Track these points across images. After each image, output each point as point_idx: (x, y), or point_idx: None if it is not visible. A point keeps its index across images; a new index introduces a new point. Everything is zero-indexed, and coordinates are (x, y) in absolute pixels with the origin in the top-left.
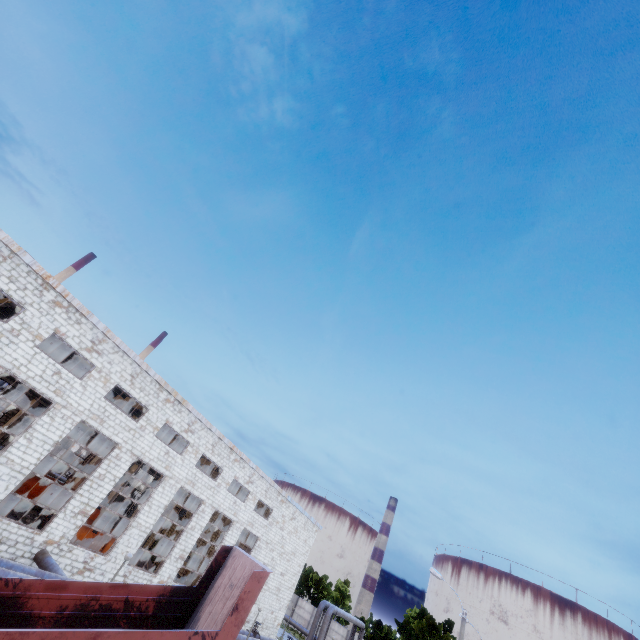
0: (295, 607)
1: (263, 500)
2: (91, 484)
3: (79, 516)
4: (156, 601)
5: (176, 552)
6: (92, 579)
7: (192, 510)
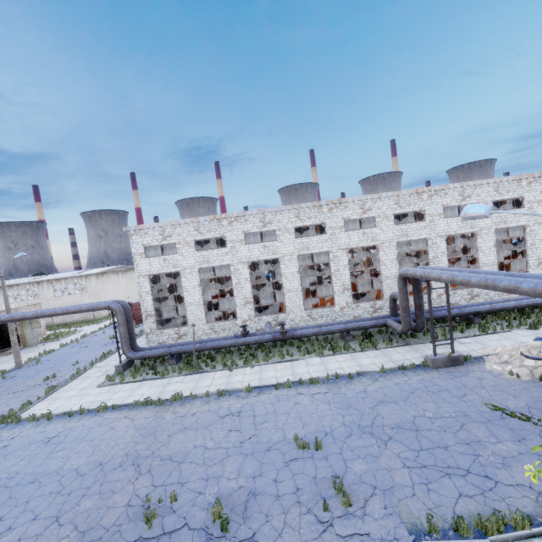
0: None
1: None
2: (530, 250)
3: (540, 266)
4: None
5: None
6: None
7: None
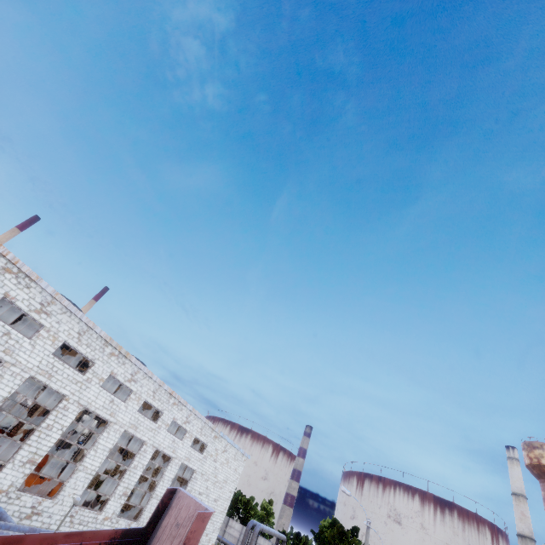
0: (226, 527)
1: (199, 437)
2: (39, 434)
3: (27, 465)
4: (108, 544)
5: (120, 490)
6: (40, 522)
7: (134, 450)
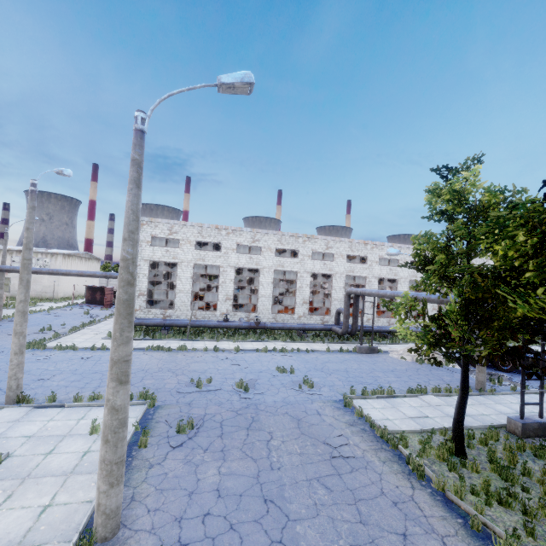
0: None
1: None
2: None
3: (433, 311)
4: None
5: None
6: None
7: None
